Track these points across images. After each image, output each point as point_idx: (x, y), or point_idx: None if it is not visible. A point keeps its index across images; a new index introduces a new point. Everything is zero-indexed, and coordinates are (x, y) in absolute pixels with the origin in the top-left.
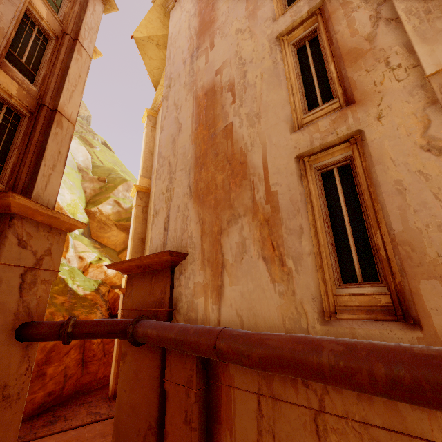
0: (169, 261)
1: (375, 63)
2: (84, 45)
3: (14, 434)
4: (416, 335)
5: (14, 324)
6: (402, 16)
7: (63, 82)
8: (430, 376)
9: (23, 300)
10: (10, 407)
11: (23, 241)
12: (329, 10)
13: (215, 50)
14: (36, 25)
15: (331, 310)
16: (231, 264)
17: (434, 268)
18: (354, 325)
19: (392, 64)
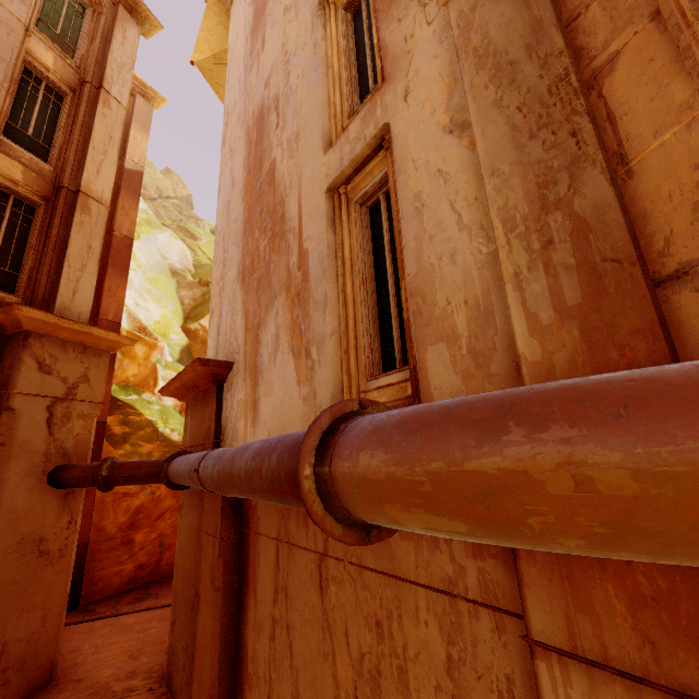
0: (209, 374)
1: (407, 4)
2: (113, 92)
3: (60, 597)
4: None
5: (45, 467)
6: None
7: (86, 151)
8: (287, 460)
9: (55, 439)
10: (52, 565)
11: (46, 365)
12: None
13: (265, 51)
14: (43, 81)
15: None
16: (266, 368)
17: (443, 325)
18: None
19: None
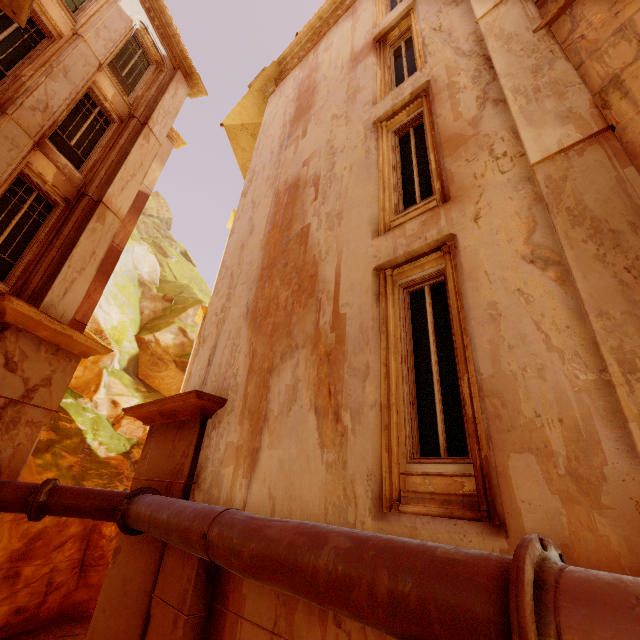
0: (198, 407)
1: (477, 152)
2: (155, 130)
3: None
4: (498, 545)
5: None
6: (508, 95)
7: (117, 170)
8: (441, 595)
9: None
10: None
11: (13, 362)
12: (433, 91)
13: (307, 139)
14: (98, 106)
15: (393, 497)
16: (275, 417)
17: (530, 435)
18: (417, 523)
19: (497, 152)
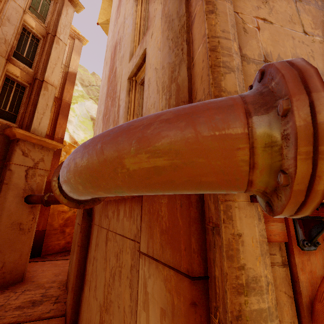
0: None
1: None
2: (61, 37)
3: (27, 247)
4: None
5: (23, 194)
6: None
7: (47, 63)
8: None
9: (28, 183)
10: (25, 234)
11: (26, 153)
12: None
13: (119, 17)
14: (31, 33)
15: None
16: None
17: None
18: None
19: None
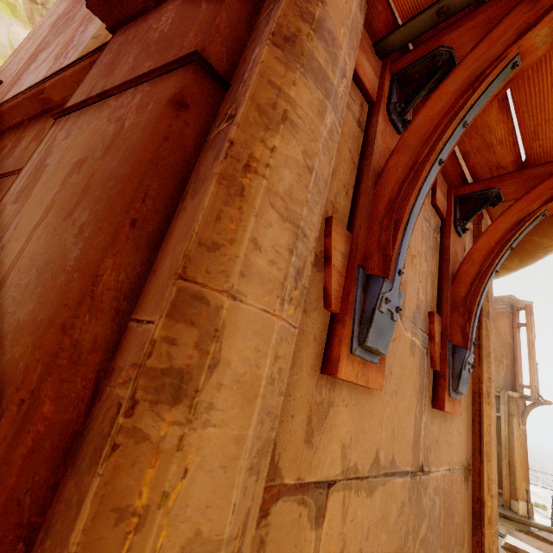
0: None
1: None
2: None
3: None
4: None
5: None
6: None
7: None
8: None
9: None
10: None
11: None
12: None
13: None
14: None
15: None
16: (26, 76)
17: None
18: None
19: None
